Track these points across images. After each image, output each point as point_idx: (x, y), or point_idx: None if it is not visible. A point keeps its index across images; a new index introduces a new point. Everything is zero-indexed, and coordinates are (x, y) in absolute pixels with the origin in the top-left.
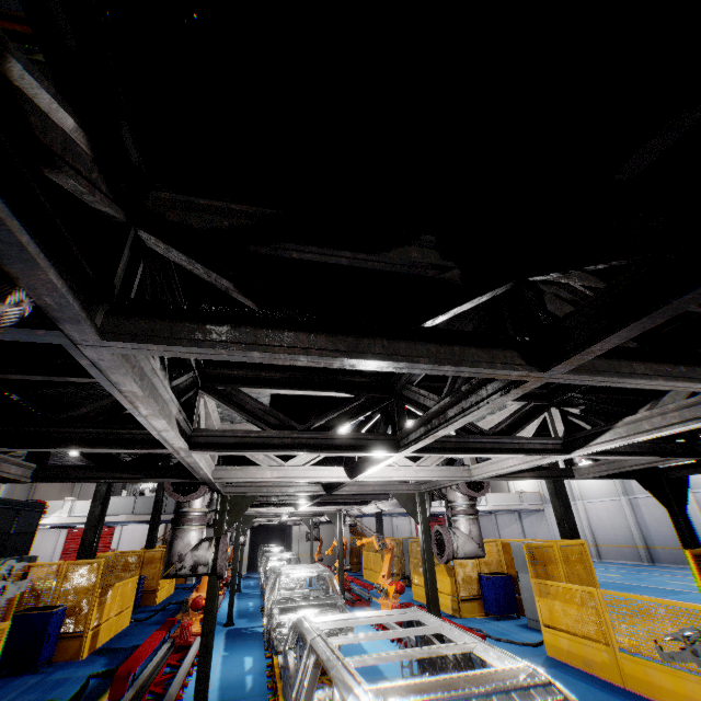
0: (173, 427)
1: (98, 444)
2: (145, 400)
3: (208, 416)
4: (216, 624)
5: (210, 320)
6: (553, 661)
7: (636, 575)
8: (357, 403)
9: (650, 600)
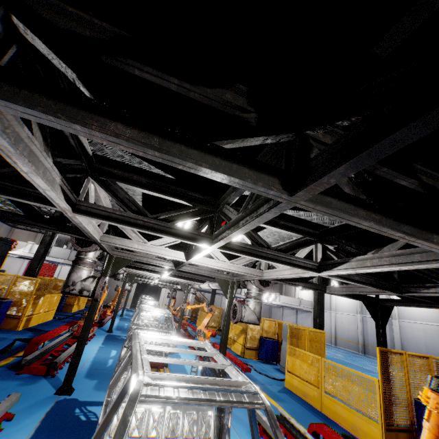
0: (53, 189)
1: (11, 193)
2: (18, 156)
3: (99, 199)
4: (102, 330)
5: (50, 95)
6: (286, 390)
7: (353, 358)
8: (192, 210)
9: (349, 370)
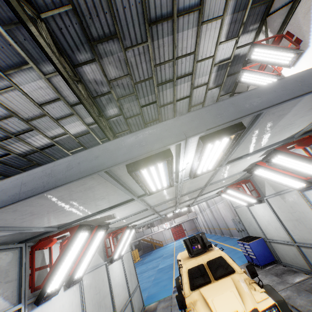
0: None
1: None
2: None
3: None
4: None
5: None
6: None
7: None
8: None
9: None
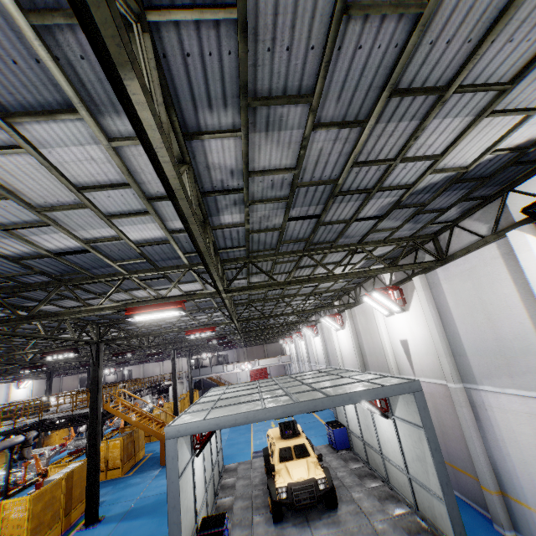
0: None
1: None
2: None
3: None
4: None
5: None
6: None
7: None
8: None
9: None
